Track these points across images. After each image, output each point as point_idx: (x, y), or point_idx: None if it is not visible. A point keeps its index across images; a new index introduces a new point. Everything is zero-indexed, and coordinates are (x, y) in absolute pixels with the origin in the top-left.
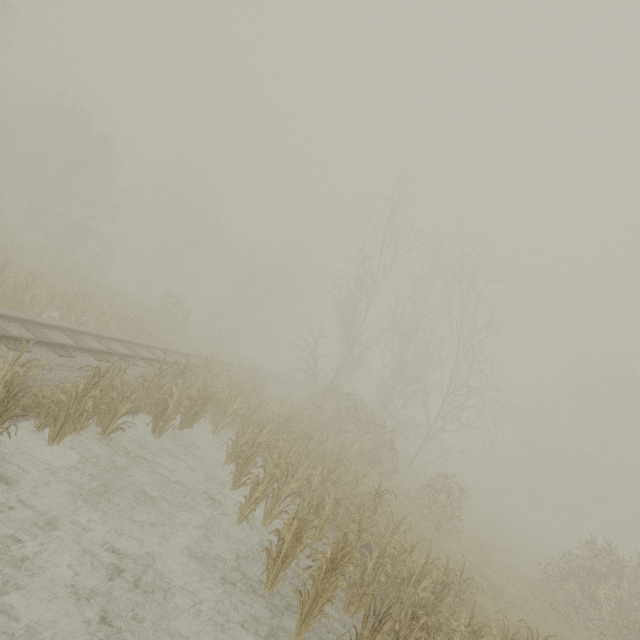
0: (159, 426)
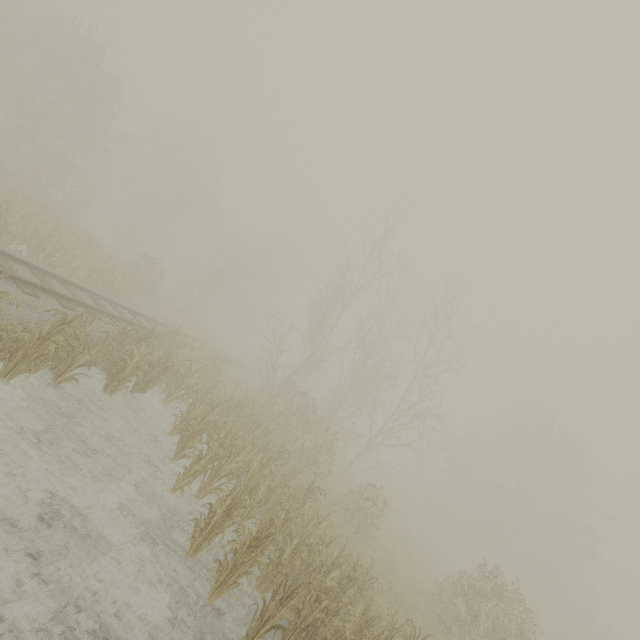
0: (113, 384)
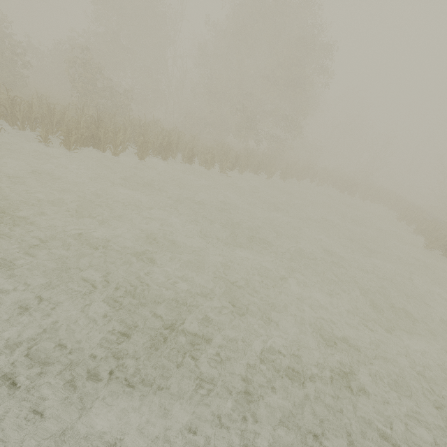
0: None
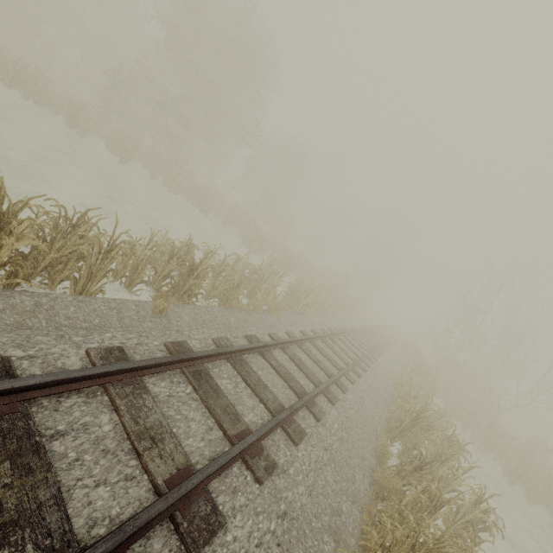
0: None
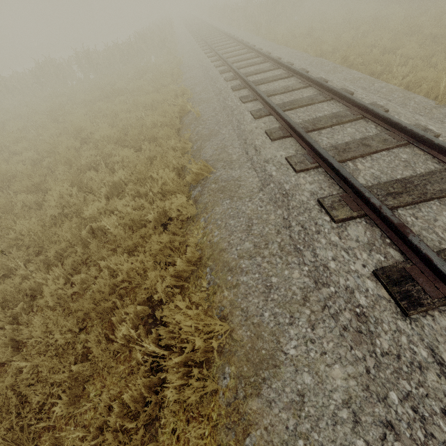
0: None
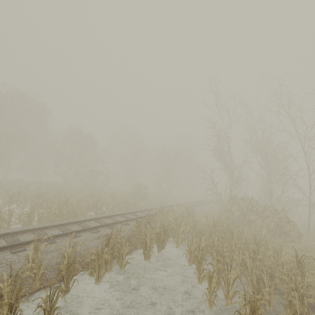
0: (146, 254)
